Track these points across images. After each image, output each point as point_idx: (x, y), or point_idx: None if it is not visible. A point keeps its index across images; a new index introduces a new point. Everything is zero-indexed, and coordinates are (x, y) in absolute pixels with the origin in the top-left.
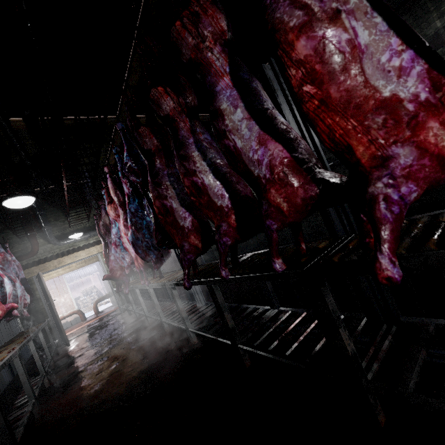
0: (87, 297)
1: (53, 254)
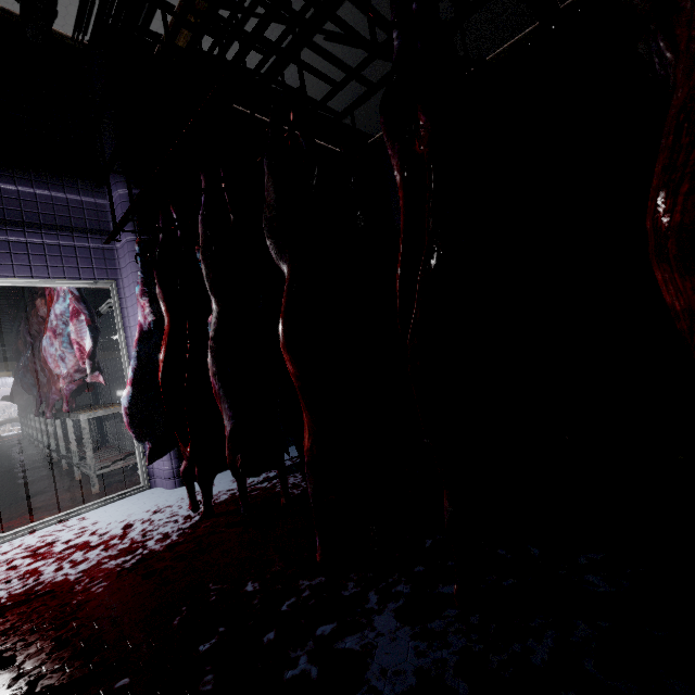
0: None
1: None
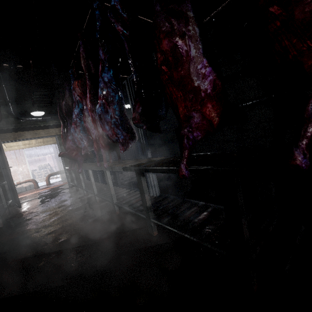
0: (41, 171)
1: (15, 128)
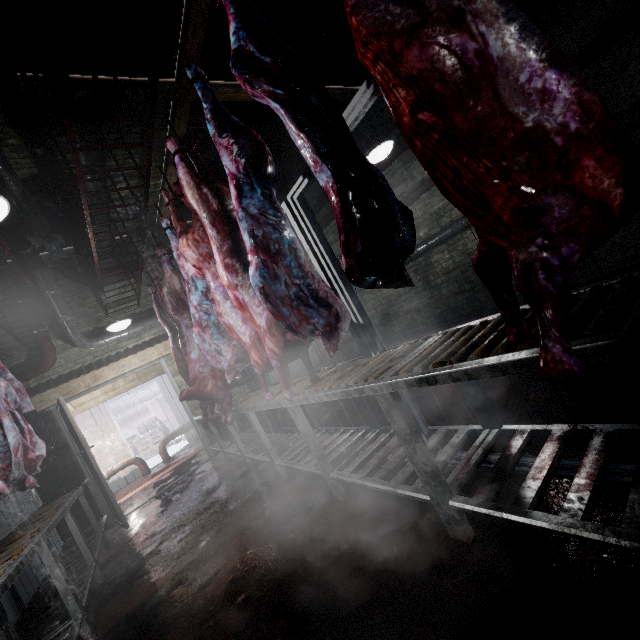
0: (146, 436)
1: (83, 366)
